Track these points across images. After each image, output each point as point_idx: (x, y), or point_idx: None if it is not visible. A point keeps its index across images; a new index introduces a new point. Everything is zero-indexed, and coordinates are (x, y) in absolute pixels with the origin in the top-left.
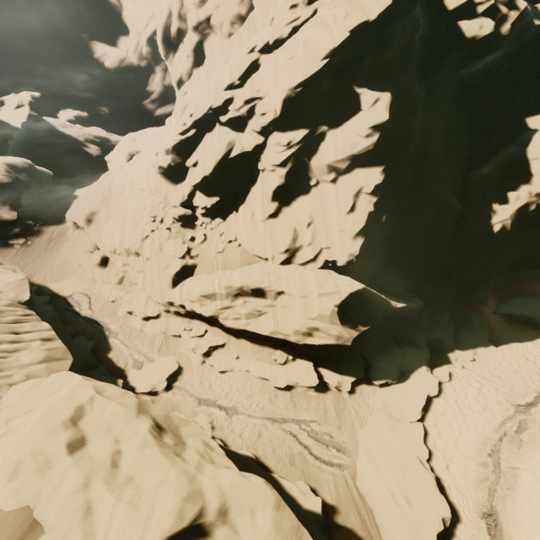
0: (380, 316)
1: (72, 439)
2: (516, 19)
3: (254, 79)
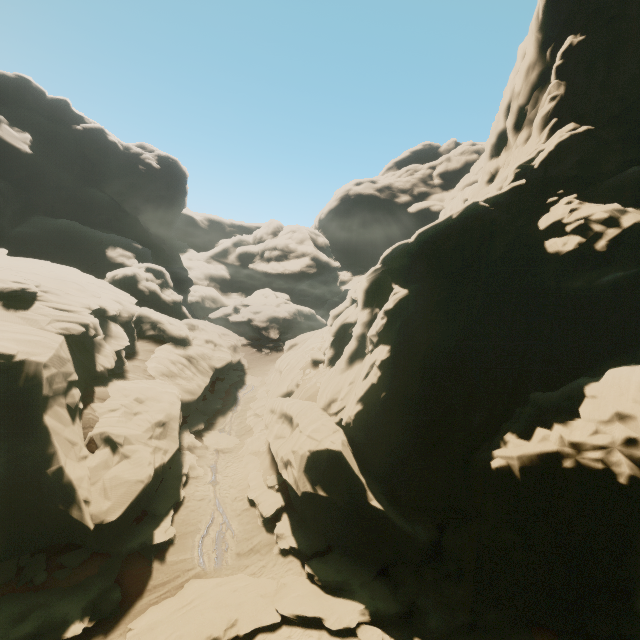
0: (346, 496)
1: (141, 398)
2: (630, 235)
3: None
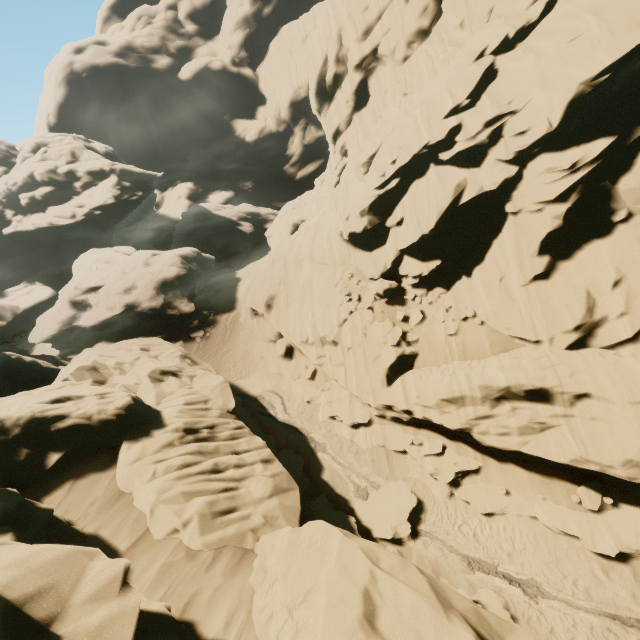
0: None
1: None
2: None
3: (495, 90)
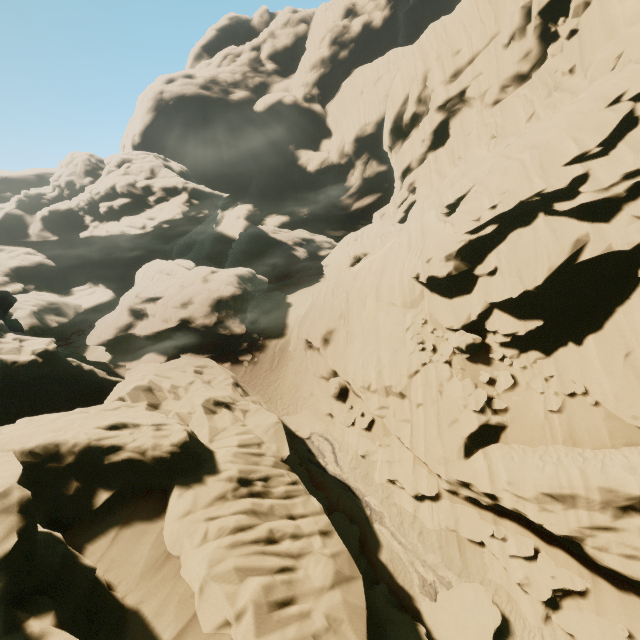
0: None
1: None
2: None
3: (639, 139)
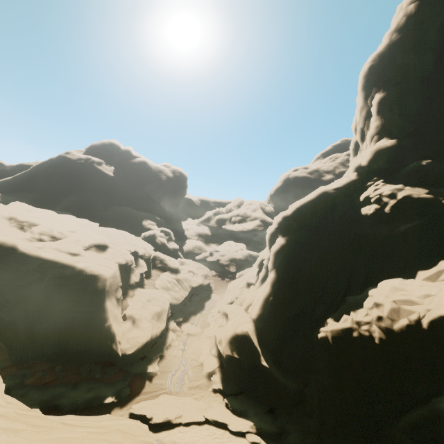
0: (249, 359)
1: (150, 298)
2: (404, 203)
3: None
